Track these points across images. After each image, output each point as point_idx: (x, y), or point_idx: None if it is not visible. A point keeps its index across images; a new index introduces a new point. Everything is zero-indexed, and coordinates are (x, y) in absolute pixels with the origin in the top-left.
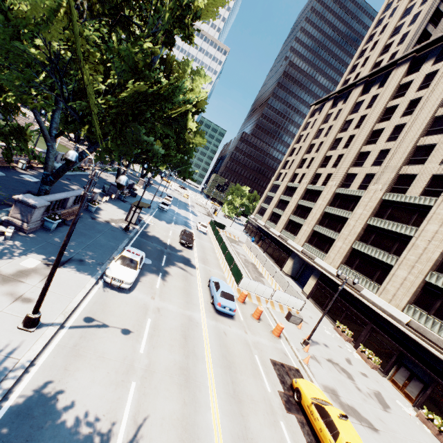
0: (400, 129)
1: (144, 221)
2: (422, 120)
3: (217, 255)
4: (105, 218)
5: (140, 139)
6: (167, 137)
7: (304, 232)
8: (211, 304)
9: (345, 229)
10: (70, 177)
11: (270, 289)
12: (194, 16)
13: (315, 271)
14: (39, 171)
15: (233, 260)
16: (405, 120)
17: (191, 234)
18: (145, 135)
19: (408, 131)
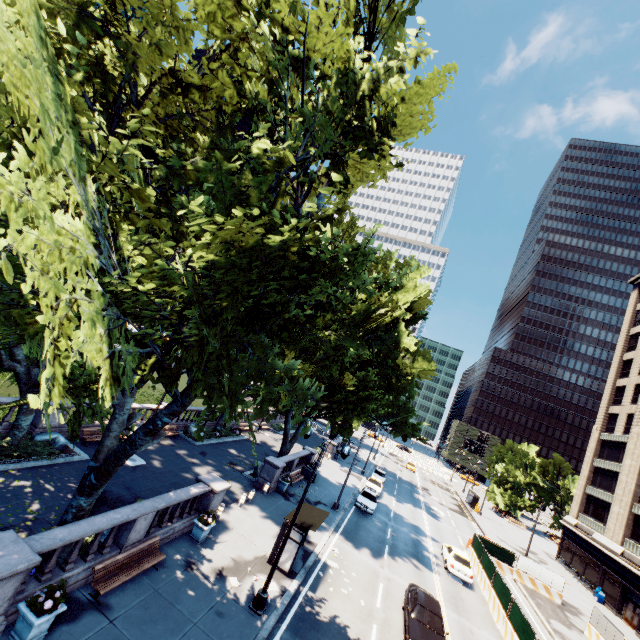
0: None
1: (316, 555)
2: None
3: None
4: (222, 559)
5: (267, 370)
6: (364, 366)
7: None
8: None
9: None
10: (208, 449)
11: None
12: (385, 126)
13: None
14: (162, 442)
15: None
16: None
17: (434, 610)
18: (326, 367)
19: None
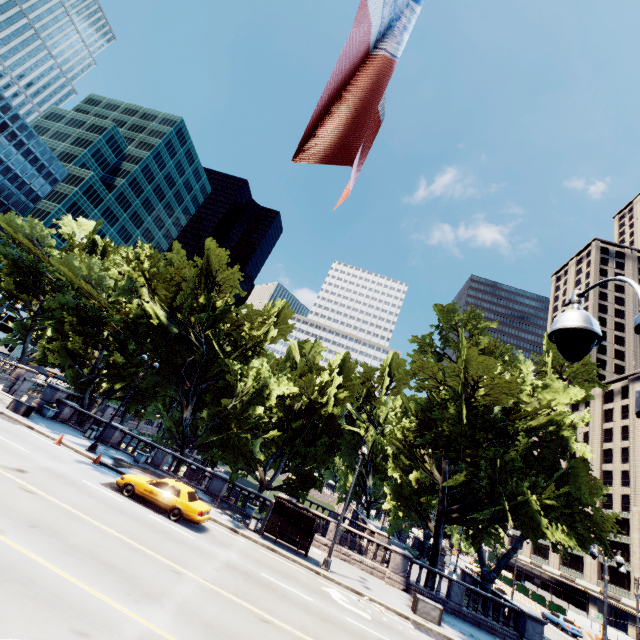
0: (627, 452)
1: None
2: (639, 447)
3: (518, 599)
4: None
5: None
6: None
7: (591, 566)
8: (560, 629)
9: (632, 557)
10: None
11: (595, 623)
12: None
13: (629, 615)
14: None
15: (545, 598)
16: (626, 443)
17: None
18: None
19: (634, 455)
